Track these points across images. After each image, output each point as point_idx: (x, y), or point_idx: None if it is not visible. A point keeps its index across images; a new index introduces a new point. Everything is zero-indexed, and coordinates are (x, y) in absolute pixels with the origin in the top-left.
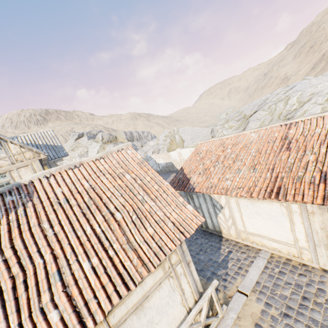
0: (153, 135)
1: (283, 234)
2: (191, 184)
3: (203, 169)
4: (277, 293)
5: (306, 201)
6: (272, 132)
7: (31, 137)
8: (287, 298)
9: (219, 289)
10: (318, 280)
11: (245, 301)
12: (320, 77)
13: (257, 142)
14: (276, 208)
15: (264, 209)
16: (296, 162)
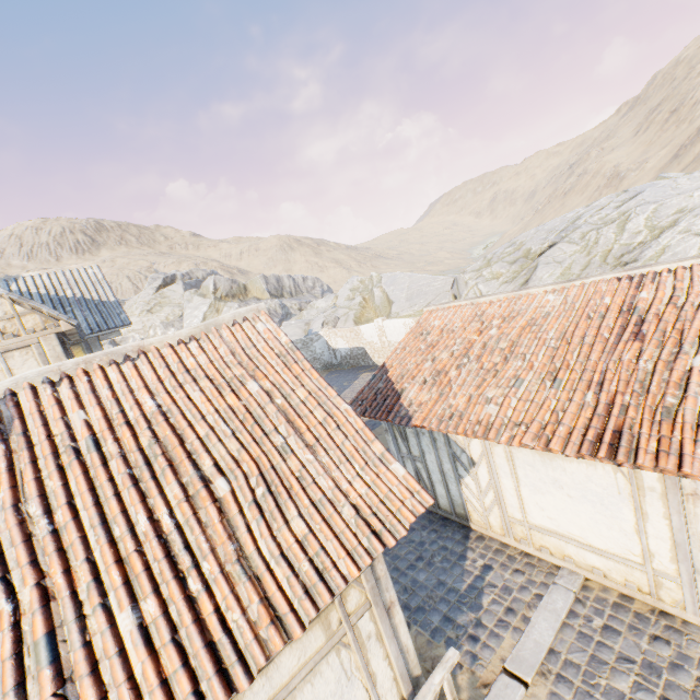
0: (326, 285)
1: (616, 539)
2: (405, 407)
3: (433, 372)
4: (600, 685)
5: (690, 472)
6: (597, 294)
7: (49, 279)
8: (624, 698)
9: (460, 662)
10: (699, 655)
11: (522, 699)
12: (698, 174)
13: (561, 315)
14: (603, 477)
15: (574, 477)
16: (660, 370)
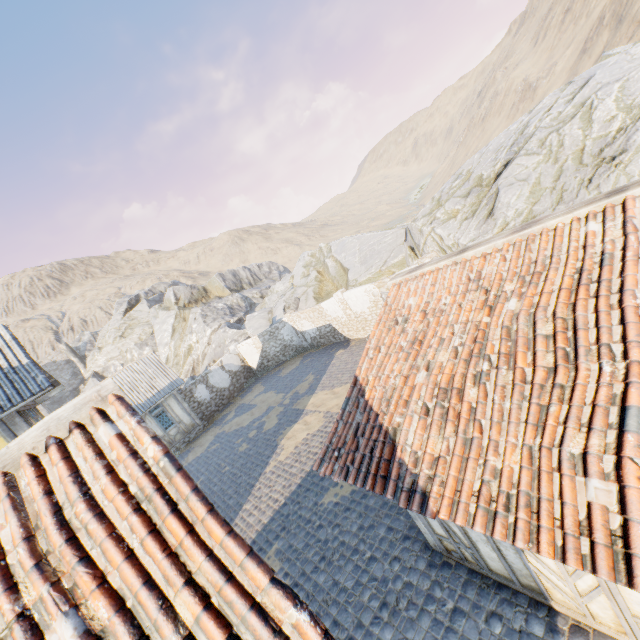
0: (282, 266)
1: None
2: (408, 468)
3: (435, 389)
4: None
5: None
6: None
7: None
8: None
9: None
10: None
11: None
12: None
13: (639, 253)
14: None
15: None
16: None
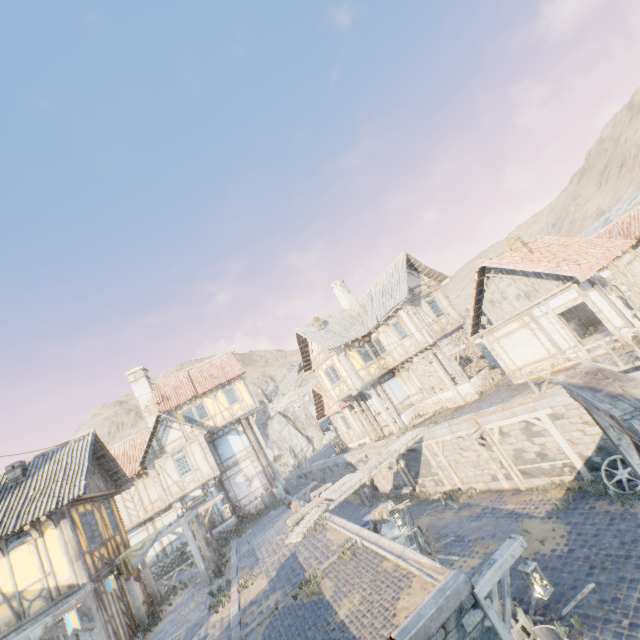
0: None
1: None
2: None
3: None
4: None
5: None
6: None
7: None
8: None
9: None
10: None
11: None
12: None
13: (639, 213)
14: None
15: None
16: None
